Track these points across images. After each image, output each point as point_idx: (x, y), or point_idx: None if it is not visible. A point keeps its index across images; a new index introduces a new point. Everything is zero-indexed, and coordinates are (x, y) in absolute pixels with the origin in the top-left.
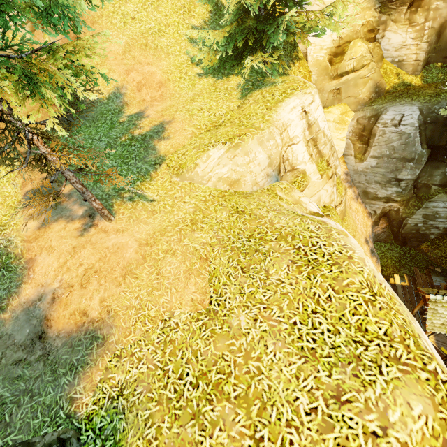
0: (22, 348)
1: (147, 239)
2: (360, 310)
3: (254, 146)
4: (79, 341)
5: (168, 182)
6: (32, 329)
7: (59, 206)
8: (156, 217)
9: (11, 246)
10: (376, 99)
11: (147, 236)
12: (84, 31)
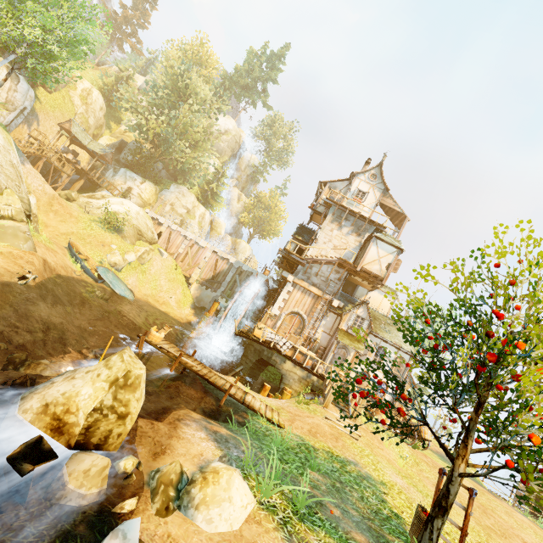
0: None
1: None
2: None
3: None
4: None
5: None
6: None
7: None
8: None
9: None
10: None
11: None
12: None
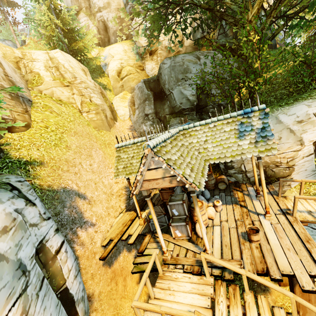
0: None
1: None
2: None
3: None
4: None
5: None
6: None
7: None
8: None
9: None
10: None
11: None
12: None
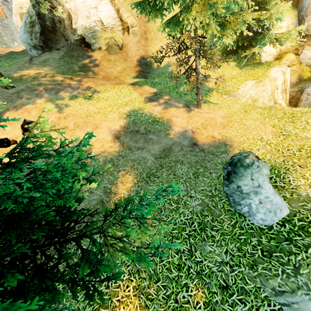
0: (189, 147)
1: (224, 116)
2: None
3: (266, 83)
4: (218, 145)
5: (221, 97)
6: (189, 141)
7: (167, 103)
8: (223, 109)
9: (153, 115)
10: (299, 82)
11: (223, 115)
12: (150, 36)
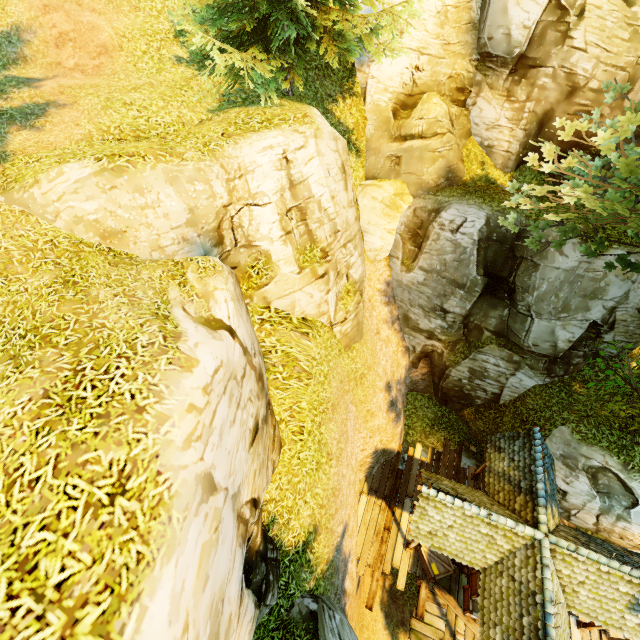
0: None
1: None
2: (63, 521)
3: (157, 181)
4: None
5: None
6: None
7: None
8: None
9: None
10: (445, 188)
11: None
12: None
